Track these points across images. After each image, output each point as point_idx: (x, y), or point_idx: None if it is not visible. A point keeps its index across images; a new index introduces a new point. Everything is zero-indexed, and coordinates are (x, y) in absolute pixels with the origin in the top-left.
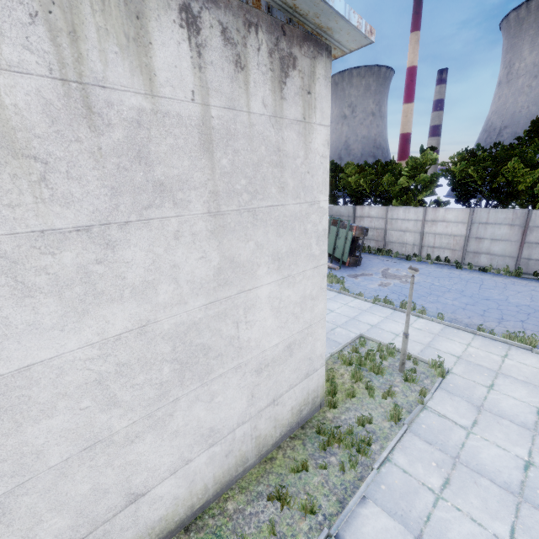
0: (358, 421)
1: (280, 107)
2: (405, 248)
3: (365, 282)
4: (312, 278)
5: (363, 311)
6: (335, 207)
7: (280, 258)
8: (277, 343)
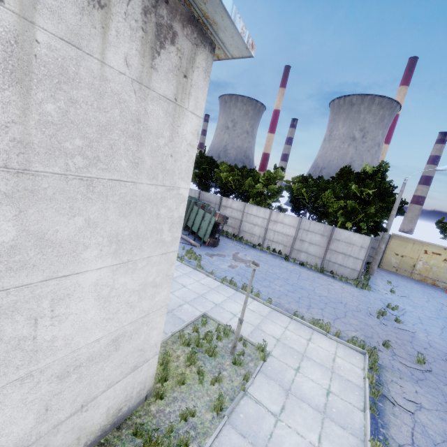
0: (181, 416)
1: (149, 75)
2: (253, 237)
3: (219, 262)
4: (158, 264)
5: (211, 289)
6: (207, 194)
7: (120, 241)
8: (99, 337)
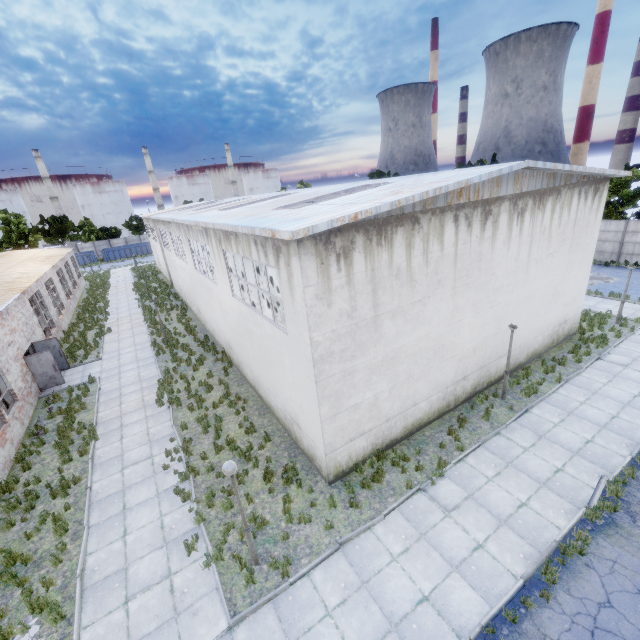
0: (599, 336)
1: (592, 206)
2: (603, 255)
3: None
4: (586, 270)
5: None
6: None
7: (580, 261)
8: (571, 296)
